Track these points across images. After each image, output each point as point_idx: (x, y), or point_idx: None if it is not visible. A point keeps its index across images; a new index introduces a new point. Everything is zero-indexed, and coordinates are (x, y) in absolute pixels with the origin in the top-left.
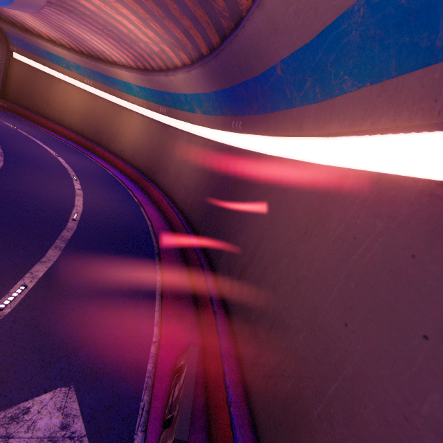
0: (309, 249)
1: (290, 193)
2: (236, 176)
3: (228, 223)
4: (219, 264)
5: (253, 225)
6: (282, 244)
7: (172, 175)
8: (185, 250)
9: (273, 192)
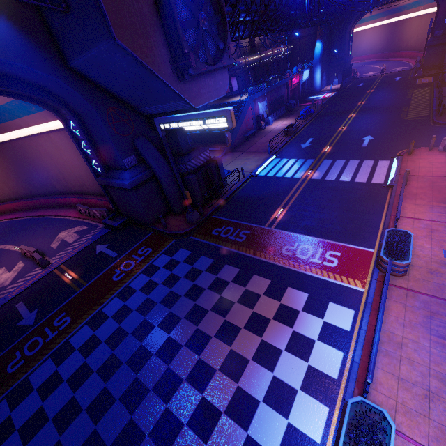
0: (65, 156)
1: (45, 147)
2: (17, 156)
3: (41, 175)
4: (58, 190)
5: (50, 166)
6: (61, 161)
7: None
8: (42, 206)
9: (40, 150)
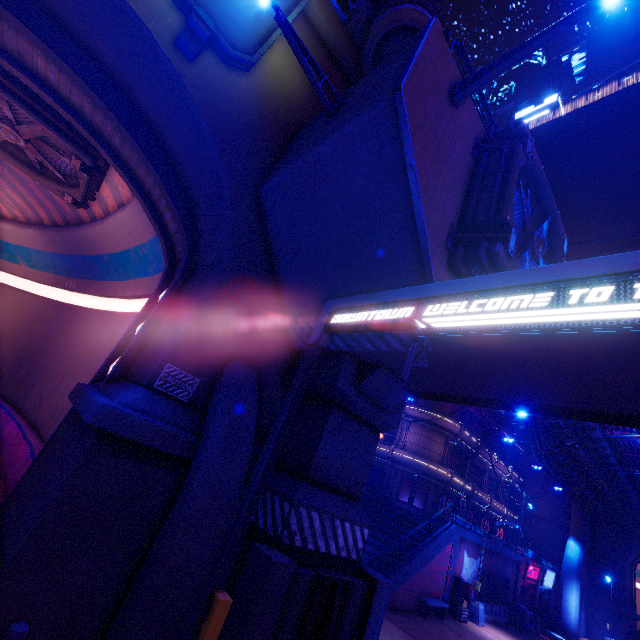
0: (104, 350)
1: (103, 329)
2: (62, 325)
3: (46, 364)
4: (27, 399)
5: (72, 356)
6: (91, 356)
7: None
8: None
9: (93, 331)
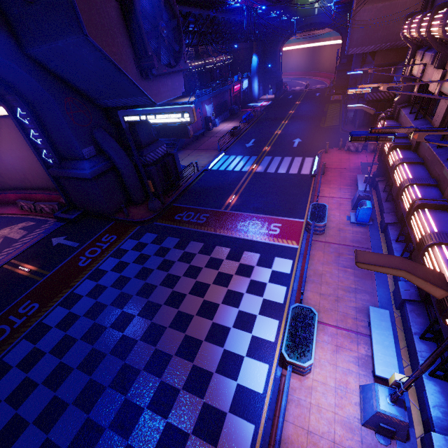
0: (2, 147)
1: None
2: None
3: None
4: None
5: None
6: None
7: None
8: None
9: None
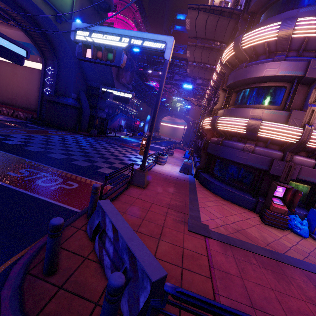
0: (16, 79)
1: (2, 68)
2: None
3: None
4: None
5: None
6: (8, 80)
7: None
8: None
9: None
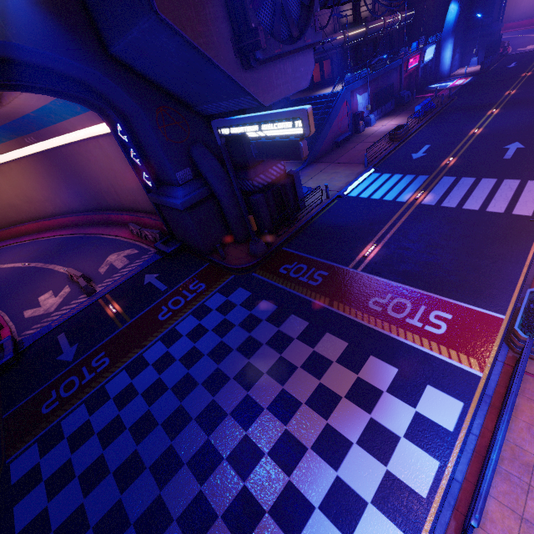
0: (115, 166)
1: (95, 155)
2: (67, 165)
3: (93, 187)
4: (111, 205)
5: (100, 177)
6: (112, 172)
7: (23, 205)
8: (94, 222)
9: (90, 158)
